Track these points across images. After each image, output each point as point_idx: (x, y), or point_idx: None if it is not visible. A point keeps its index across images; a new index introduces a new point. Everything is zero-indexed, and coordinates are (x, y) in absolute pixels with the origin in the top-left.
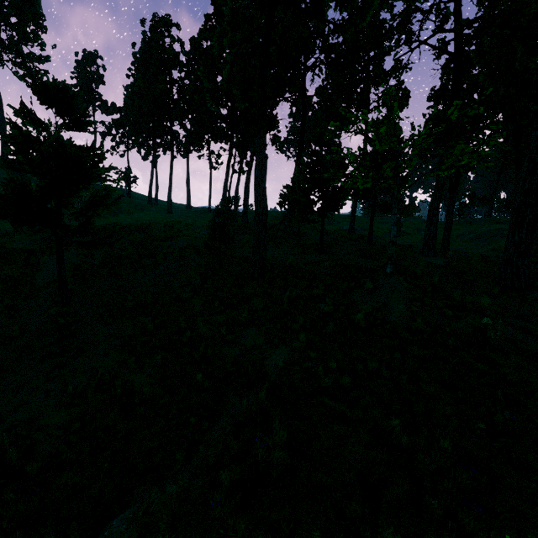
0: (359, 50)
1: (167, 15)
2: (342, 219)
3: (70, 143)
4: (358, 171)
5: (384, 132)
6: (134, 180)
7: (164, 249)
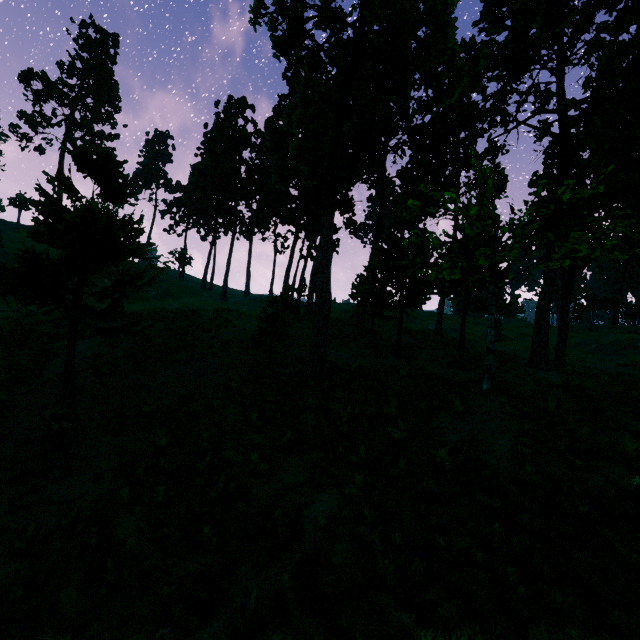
0: (447, 132)
1: (243, 98)
2: (427, 317)
3: (108, 215)
4: (443, 258)
5: (476, 212)
6: (188, 261)
7: (205, 341)
